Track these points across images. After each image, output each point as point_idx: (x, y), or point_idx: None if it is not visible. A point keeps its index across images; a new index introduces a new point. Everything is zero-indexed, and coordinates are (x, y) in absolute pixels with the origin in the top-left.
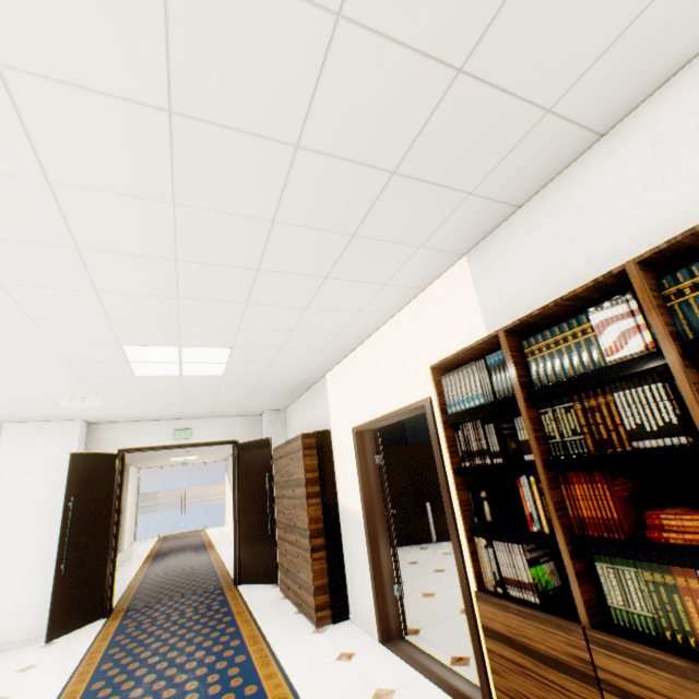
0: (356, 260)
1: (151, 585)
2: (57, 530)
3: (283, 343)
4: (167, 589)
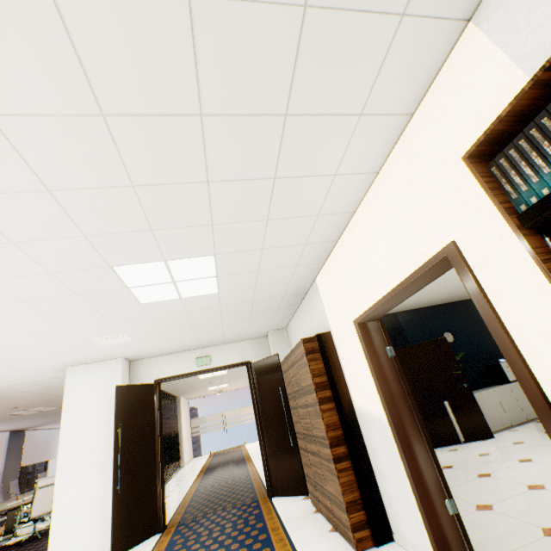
0: (317, 68)
1: (199, 499)
2: (112, 453)
3: (263, 240)
4: (212, 502)
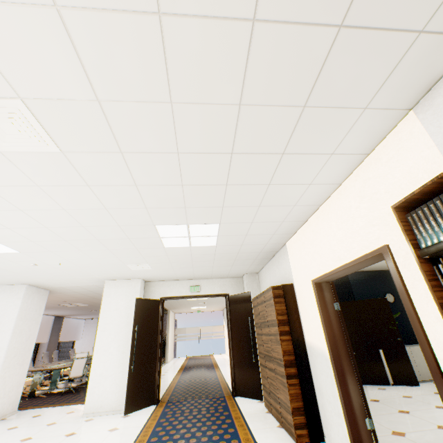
0: (307, 132)
1: (181, 387)
2: (129, 344)
3: (253, 217)
4: (190, 391)
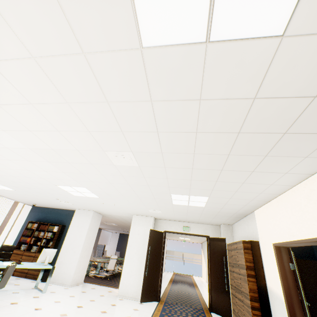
0: (268, 164)
1: (172, 294)
2: (145, 257)
3: (231, 196)
4: (179, 299)
